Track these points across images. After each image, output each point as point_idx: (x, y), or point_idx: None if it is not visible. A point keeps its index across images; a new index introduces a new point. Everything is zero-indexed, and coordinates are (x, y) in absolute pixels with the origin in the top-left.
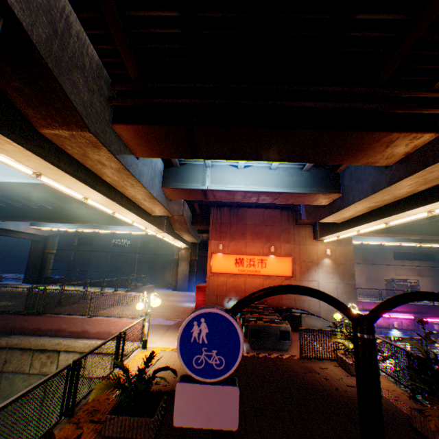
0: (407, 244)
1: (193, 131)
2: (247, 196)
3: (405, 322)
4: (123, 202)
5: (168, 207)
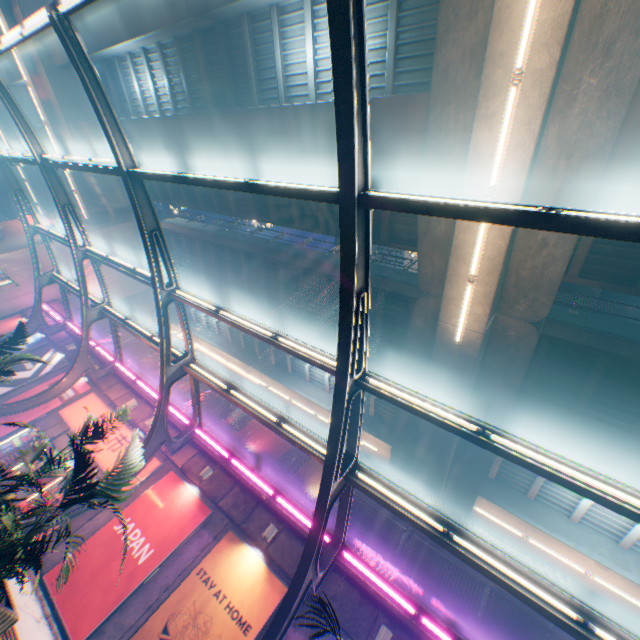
0: (235, 366)
1: (2, 58)
2: (47, 139)
3: (64, 335)
4: (0, 115)
5: (28, 148)
